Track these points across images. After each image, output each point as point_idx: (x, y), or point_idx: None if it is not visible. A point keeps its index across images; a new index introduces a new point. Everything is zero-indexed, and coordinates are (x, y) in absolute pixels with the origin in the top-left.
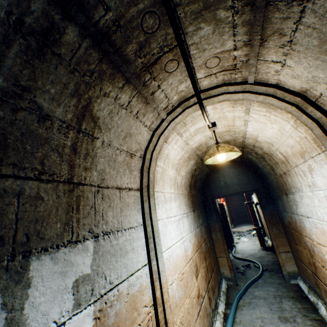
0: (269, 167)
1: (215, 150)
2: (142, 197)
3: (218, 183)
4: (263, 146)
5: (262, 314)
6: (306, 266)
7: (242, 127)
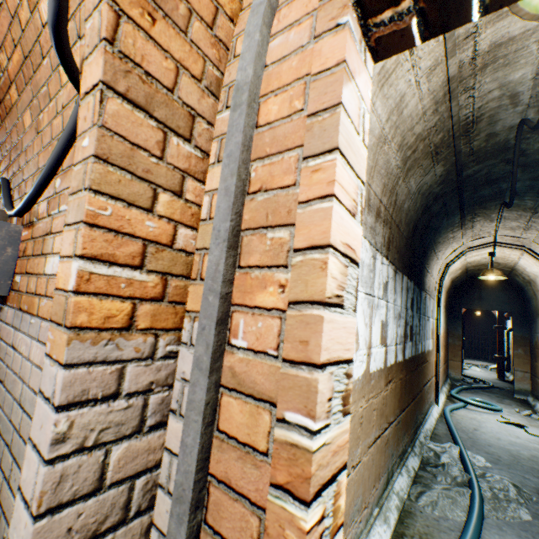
0: (532, 292)
1: (489, 273)
2: (438, 289)
3: (471, 294)
4: (530, 275)
5: (482, 398)
6: (537, 378)
7: (515, 259)
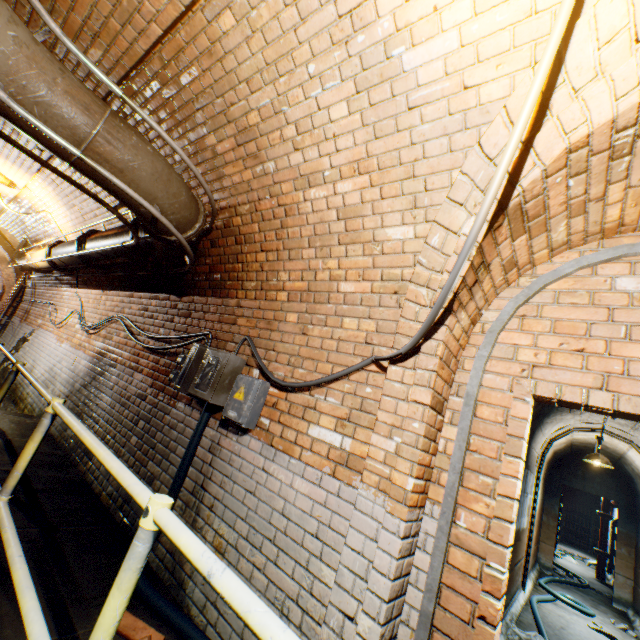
0: None
1: (594, 457)
2: (539, 463)
3: (574, 470)
4: (639, 469)
5: (574, 596)
6: (639, 587)
7: (624, 448)
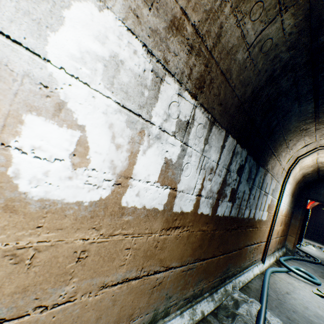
0: None
1: None
2: (285, 176)
3: (319, 190)
4: None
5: (307, 269)
6: None
7: None
